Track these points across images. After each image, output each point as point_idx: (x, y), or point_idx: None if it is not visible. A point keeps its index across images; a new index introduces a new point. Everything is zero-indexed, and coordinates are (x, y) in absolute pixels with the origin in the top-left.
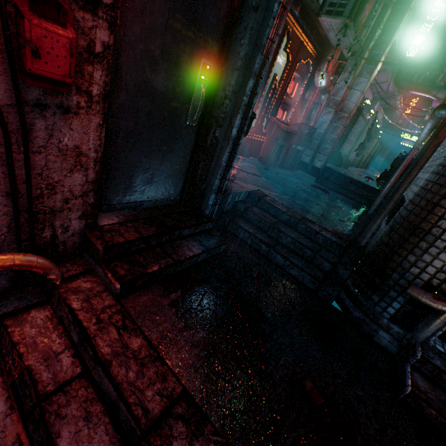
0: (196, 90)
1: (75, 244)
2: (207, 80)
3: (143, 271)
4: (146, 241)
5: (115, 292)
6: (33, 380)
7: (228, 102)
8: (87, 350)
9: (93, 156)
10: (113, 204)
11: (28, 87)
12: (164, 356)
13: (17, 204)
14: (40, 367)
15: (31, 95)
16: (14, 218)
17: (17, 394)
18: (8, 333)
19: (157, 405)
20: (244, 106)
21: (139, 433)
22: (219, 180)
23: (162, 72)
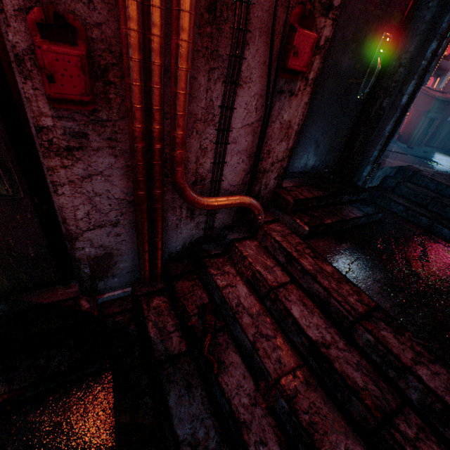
0: (372, 65)
1: (266, 200)
2: (383, 52)
3: (321, 222)
4: (317, 201)
5: (302, 233)
6: (263, 277)
7: (402, 70)
8: (294, 266)
9: (295, 129)
10: (288, 172)
11: (279, 80)
12: (352, 281)
13: (255, 162)
14: (264, 272)
15: (278, 85)
16: (251, 172)
17: (251, 286)
18: (239, 250)
19: (359, 307)
20: (420, 71)
21: (351, 318)
22: (378, 150)
23: (348, 53)
